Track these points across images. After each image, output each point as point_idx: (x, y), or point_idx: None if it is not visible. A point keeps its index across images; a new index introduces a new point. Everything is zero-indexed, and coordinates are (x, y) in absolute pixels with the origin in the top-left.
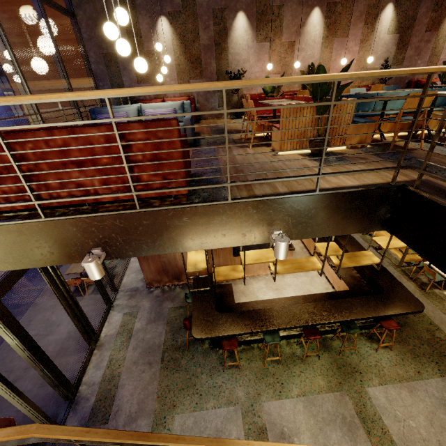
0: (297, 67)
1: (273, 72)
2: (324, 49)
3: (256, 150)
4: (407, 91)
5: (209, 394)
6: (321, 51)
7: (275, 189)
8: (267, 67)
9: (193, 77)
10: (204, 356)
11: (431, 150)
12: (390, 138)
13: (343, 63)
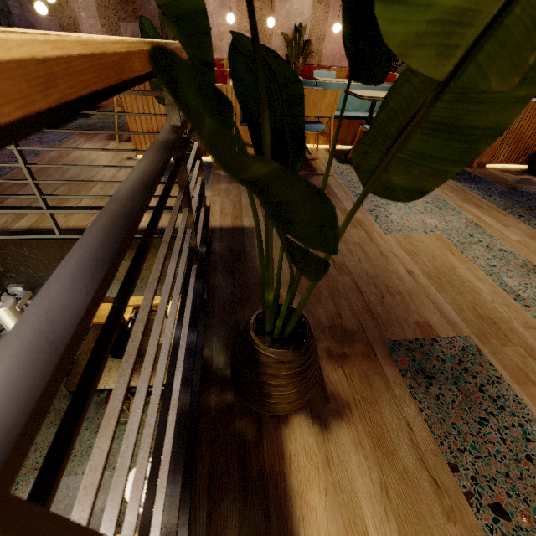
0: (271, 26)
1: (245, 29)
2: (317, 4)
3: (120, 146)
4: (358, 85)
5: (86, 455)
6: (313, 6)
7: (13, 222)
8: (227, 19)
9: (123, 18)
10: (98, 407)
11: (201, 189)
12: (321, 151)
13: (335, 31)
